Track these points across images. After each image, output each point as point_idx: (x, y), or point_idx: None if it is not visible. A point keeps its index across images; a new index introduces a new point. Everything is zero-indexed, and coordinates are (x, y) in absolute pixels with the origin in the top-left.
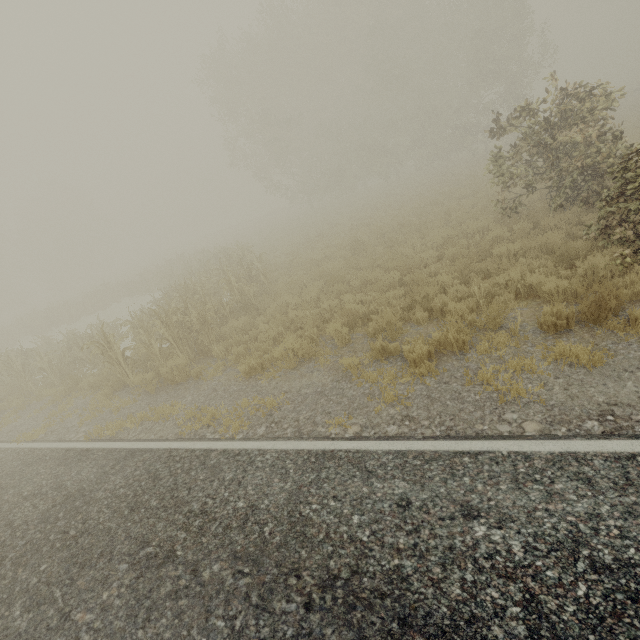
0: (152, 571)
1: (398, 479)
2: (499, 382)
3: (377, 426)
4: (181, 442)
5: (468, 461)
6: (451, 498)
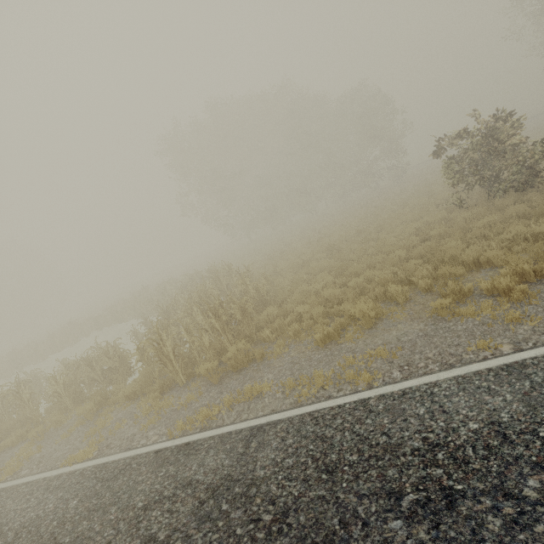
0: (447, 514)
1: None
2: None
3: (528, 339)
4: (313, 404)
5: None
6: None
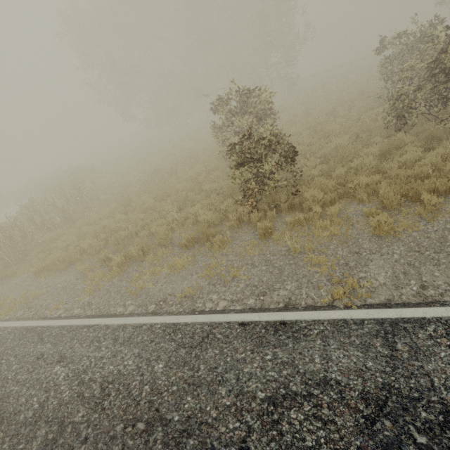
0: None
1: (49, 343)
2: (142, 280)
3: (72, 309)
4: None
5: (85, 331)
6: (61, 352)
